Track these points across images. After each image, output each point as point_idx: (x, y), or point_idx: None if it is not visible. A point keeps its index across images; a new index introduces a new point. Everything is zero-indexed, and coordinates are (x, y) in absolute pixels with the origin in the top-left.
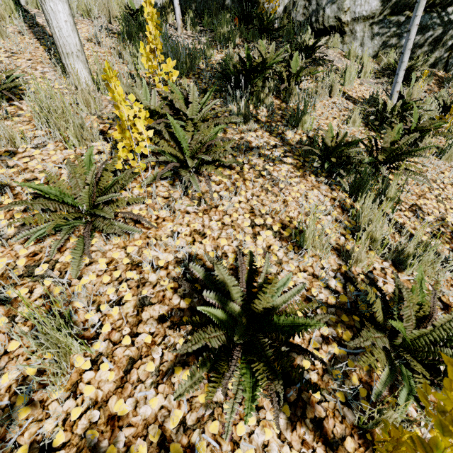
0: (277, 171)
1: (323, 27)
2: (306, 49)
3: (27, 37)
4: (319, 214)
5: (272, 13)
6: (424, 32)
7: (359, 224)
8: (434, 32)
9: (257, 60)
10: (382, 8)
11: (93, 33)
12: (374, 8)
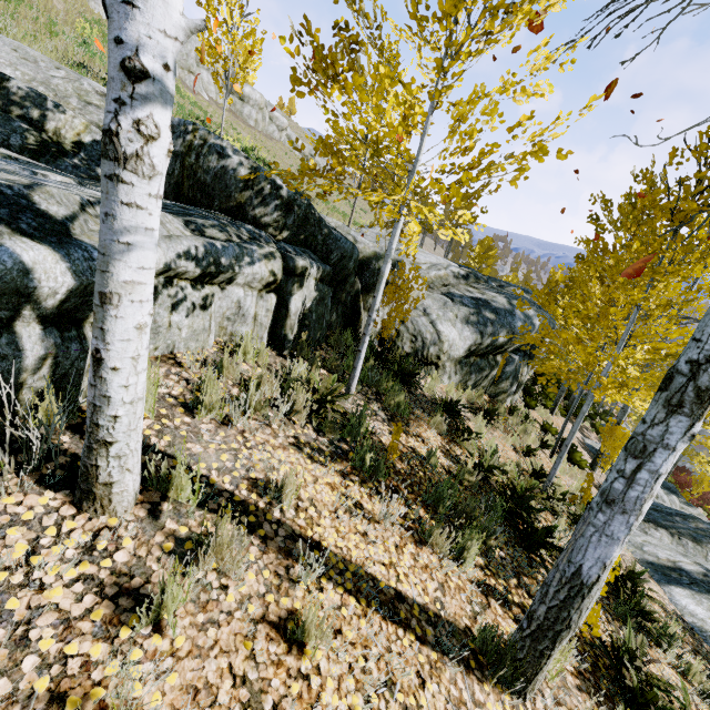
0: (649, 664)
1: (426, 361)
2: (454, 410)
3: (311, 586)
4: (695, 699)
5: (399, 352)
6: (482, 372)
7: (692, 683)
8: (486, 372)
9: (498, 479)
10: (465, 354)
11: (325, 479)
12: (461, 354)
